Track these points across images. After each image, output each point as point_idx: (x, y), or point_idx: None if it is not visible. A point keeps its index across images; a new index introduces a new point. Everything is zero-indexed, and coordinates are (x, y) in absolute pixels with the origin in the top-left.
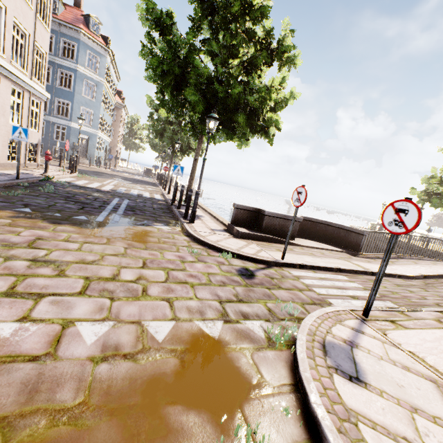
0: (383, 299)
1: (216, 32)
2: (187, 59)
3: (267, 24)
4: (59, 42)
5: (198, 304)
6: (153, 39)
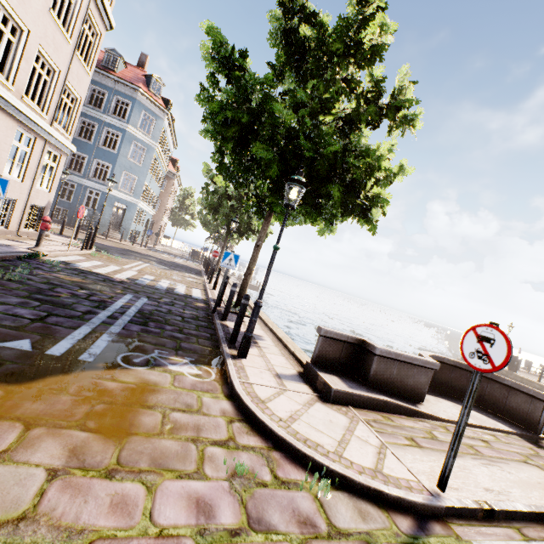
0: None
1: (304, 80)
2: (261, 105)
3: (376, 73)
4: (111, 99)
5: None
6: (217, 83)
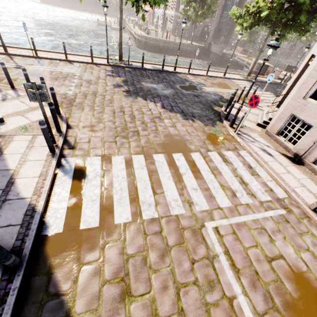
0: None
1: None
2: None
3: None
4: None
5: None
6: None
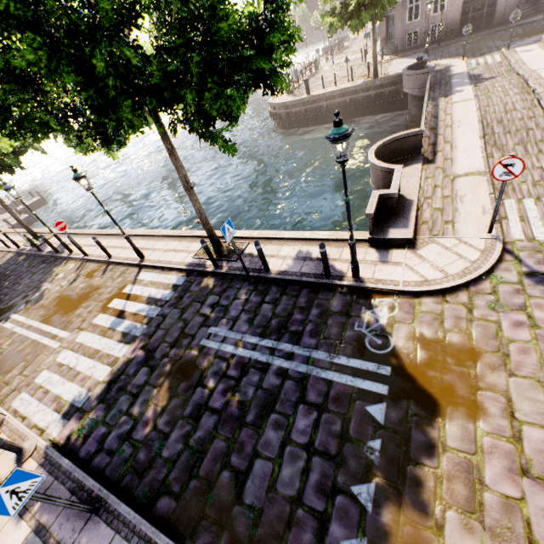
0: None
1: None
2: None
3: None
4: None
5: None
6: None
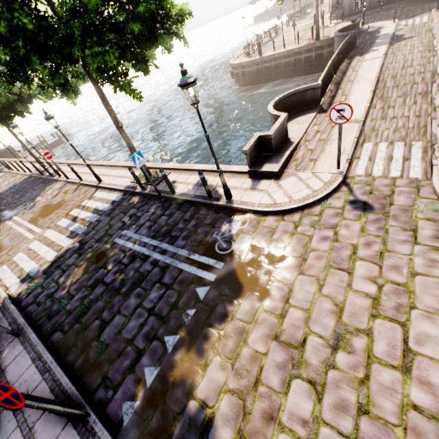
0: (409, 143)
1: None
2: None
3: None
4: None
5: (420, 258)
6: None
